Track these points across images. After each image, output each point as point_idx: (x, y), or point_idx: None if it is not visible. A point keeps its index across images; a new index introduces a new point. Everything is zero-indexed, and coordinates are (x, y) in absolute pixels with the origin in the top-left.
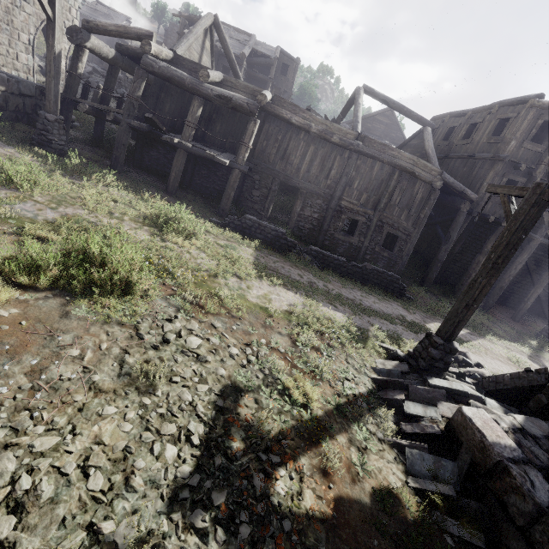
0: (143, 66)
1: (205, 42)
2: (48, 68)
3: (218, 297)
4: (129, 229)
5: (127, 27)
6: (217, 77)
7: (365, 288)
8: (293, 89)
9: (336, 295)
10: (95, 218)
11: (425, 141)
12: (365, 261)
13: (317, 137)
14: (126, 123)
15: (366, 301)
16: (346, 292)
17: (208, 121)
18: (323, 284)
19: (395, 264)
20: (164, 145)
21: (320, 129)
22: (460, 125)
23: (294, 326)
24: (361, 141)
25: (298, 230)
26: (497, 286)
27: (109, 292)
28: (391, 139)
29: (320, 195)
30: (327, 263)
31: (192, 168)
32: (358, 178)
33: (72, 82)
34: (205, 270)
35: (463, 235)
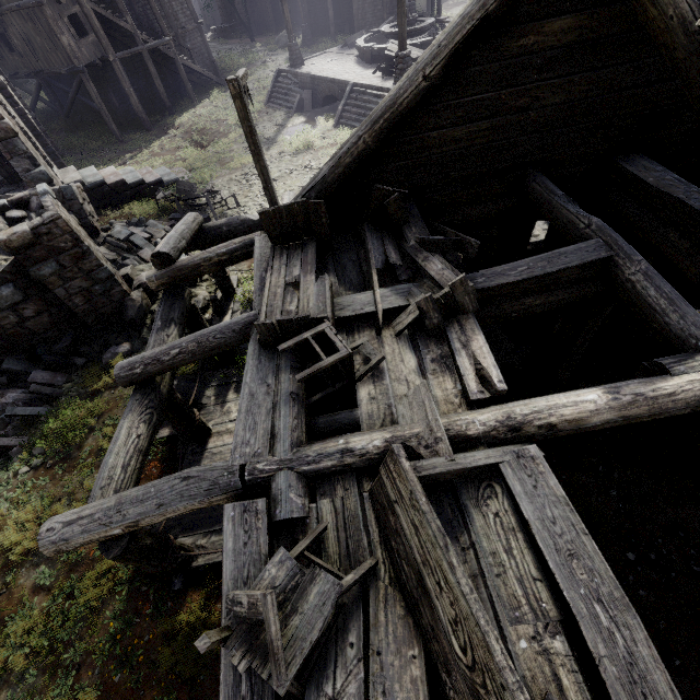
0: None
1: None
2: None
3: None
4: None
5: None
6: None
7: None
8: None
9: None
10: None
11: None
12: None
13: None
14: None
15: None
16: None
17: None
18: None
19: None
20: None
21: None
22: None
23: None
24: None
25: None
26: None
27: None
28: None
29: None
30: None
31: None
32: None
33: None
34: None
35: None
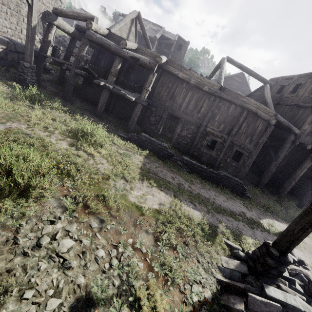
0: (86, 37)
1: (131, 27)
2: (27, 35)
3: (104, 196)
4: (54, 140)
5: (79, 12)
6: (133, 46)
7: (218, 189)
8: (185, 60)
9: (196, 195)
10: (31, 131)
11: (265, 93)
12: (220, 167)
13: (194, 86)
14: (74, 71)
15: (218, 200)
16: (204, 192)
17: (126, 73)
18: (188, 185)
19: (239, 171)
20: (98, 86)
21: (196, 81)
22: (288, 84)
23: (160, 224)
24: (223, 90)
25: (177, 144)
26: (309, 192)
27: (7, 195)
28: (242, 91)
29: (193, 123)
30: (193, 169)
31: (114, 101)
32: (219, 114)
33: (44, 45)
34: (101, 174)
35: (287, 155)
